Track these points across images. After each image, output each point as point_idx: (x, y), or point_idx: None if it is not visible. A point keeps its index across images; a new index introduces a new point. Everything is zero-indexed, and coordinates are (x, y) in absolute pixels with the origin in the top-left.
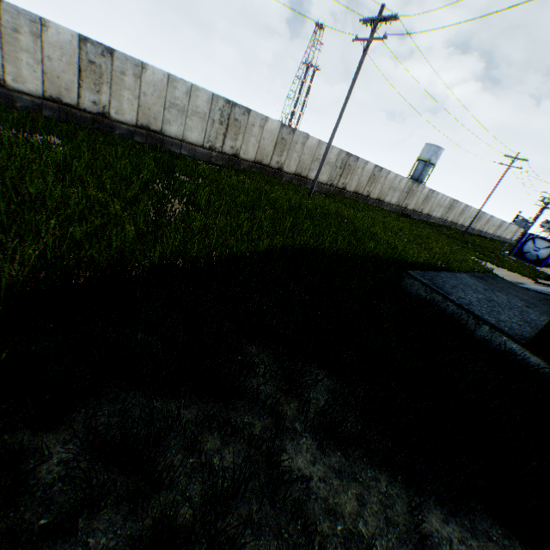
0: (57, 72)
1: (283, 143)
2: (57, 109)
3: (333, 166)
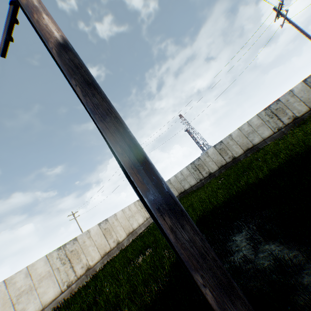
0: (216, 159)
1: None
2: (223, 168)
3: None
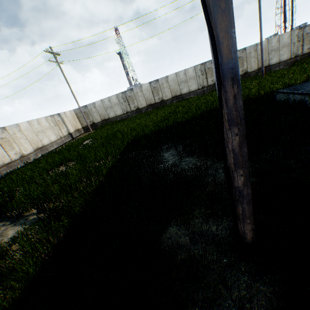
0: (147, 97)
1: (240, 60)
2: (151, 107)
3: (290, 45)
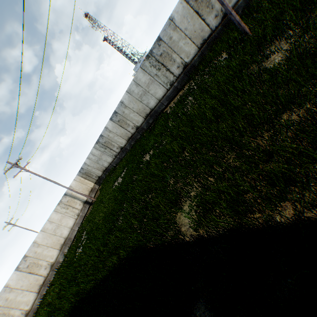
0: (120, 133)
1: (201, 1)
2: (131, 140)
3: None
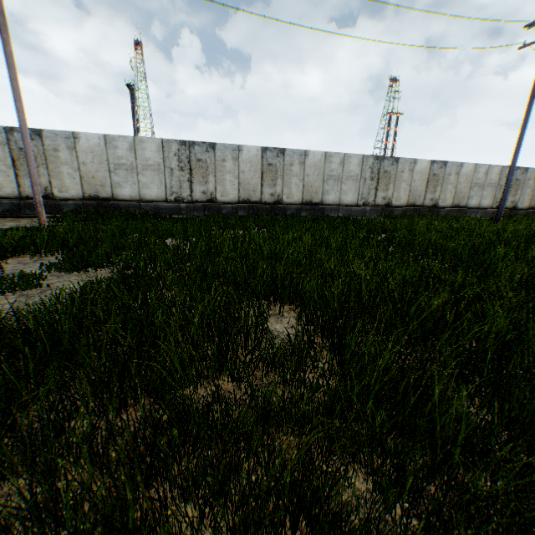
0: (247, 180)
1: (434, 179)
2: (246, 208)
3: (495, 186)
